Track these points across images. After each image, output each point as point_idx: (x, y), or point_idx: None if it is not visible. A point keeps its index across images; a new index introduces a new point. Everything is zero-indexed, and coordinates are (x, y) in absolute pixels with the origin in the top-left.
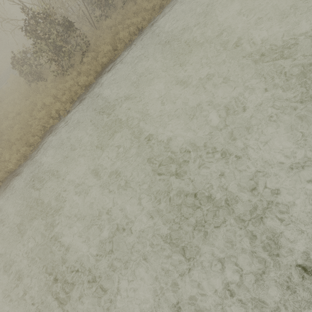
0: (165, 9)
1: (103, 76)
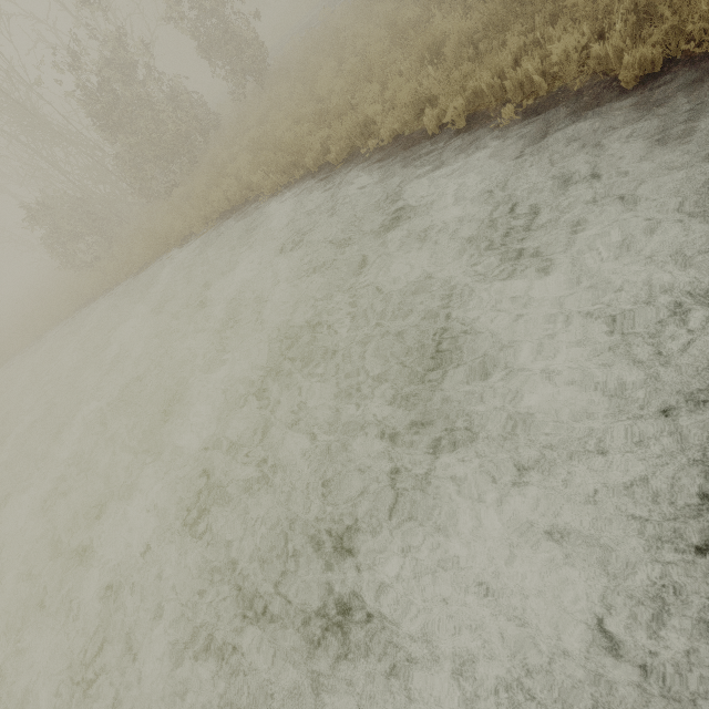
0: (143, 271)
1: (76, 315)
